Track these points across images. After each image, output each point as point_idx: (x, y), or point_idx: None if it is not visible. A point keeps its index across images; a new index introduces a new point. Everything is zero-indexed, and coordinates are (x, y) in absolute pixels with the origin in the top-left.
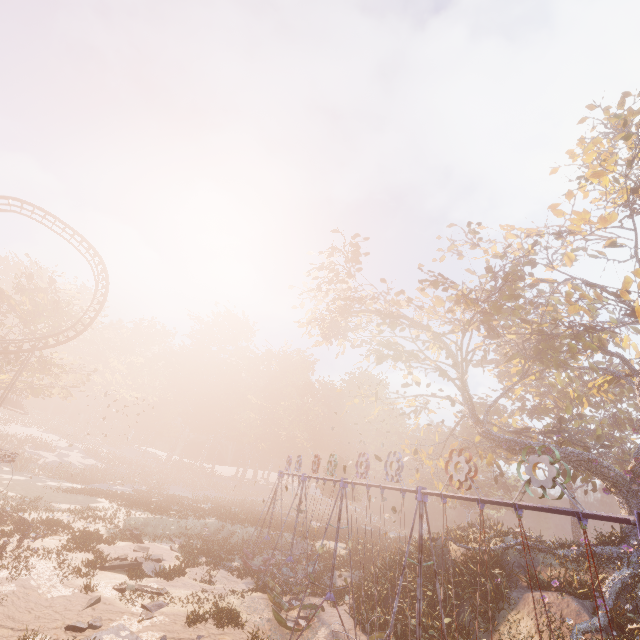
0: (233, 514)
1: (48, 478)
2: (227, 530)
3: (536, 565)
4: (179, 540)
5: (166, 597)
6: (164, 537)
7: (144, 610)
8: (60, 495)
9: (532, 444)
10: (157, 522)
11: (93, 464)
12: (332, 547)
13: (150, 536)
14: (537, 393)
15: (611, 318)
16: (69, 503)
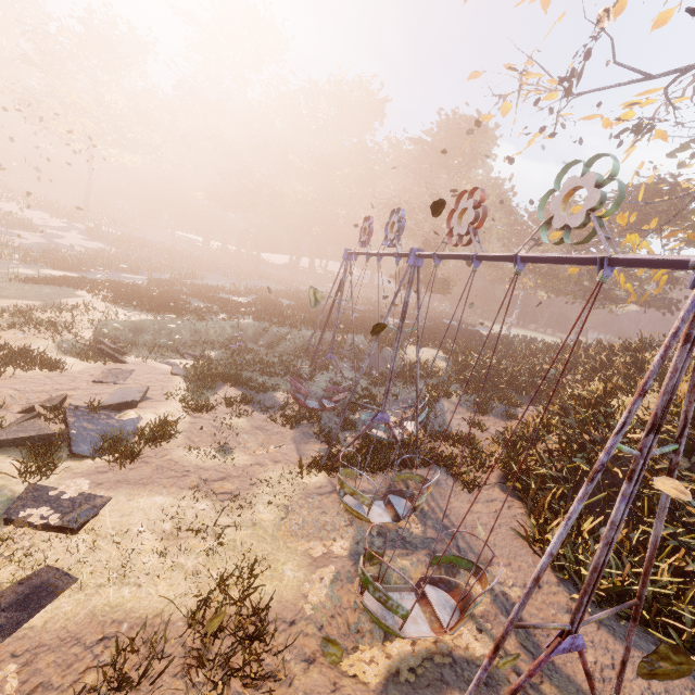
0: (280, 312)
1: (24, 264)
2: (271, 334)
3: None
4: (193, 353)
5: (83, 538)
6: (170, 348)
7: None
8: (13, 287)
9: None
10: (156, 327)
11: (100, 248)
12: (426, 359)
13: (147, 347)
14: None
15: None
16: (22, 298)
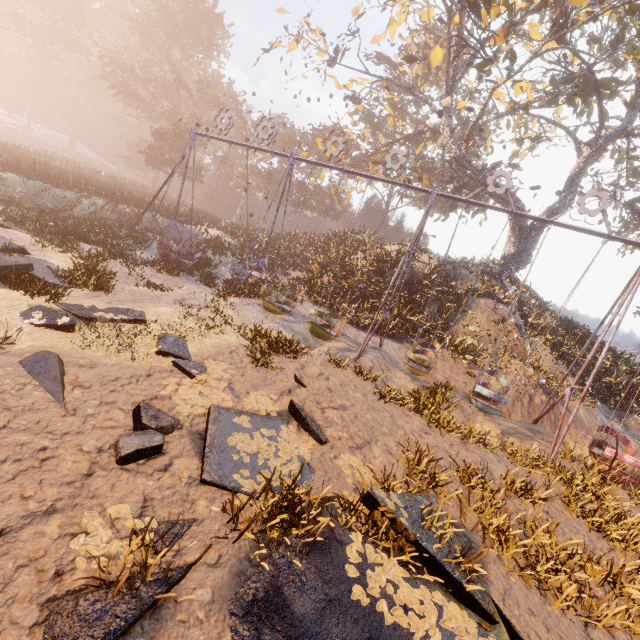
0: (39, 170)
1: None
2: (55, 196)
3: (463, 278)
4: None
5: (155, 325)
6: None
7: (176, 360)
8: None
9: (499, 184)
10: None
11: None
12: (220, 235)
13: None
14: (406, 119)
15: (630, 78)
16: None
